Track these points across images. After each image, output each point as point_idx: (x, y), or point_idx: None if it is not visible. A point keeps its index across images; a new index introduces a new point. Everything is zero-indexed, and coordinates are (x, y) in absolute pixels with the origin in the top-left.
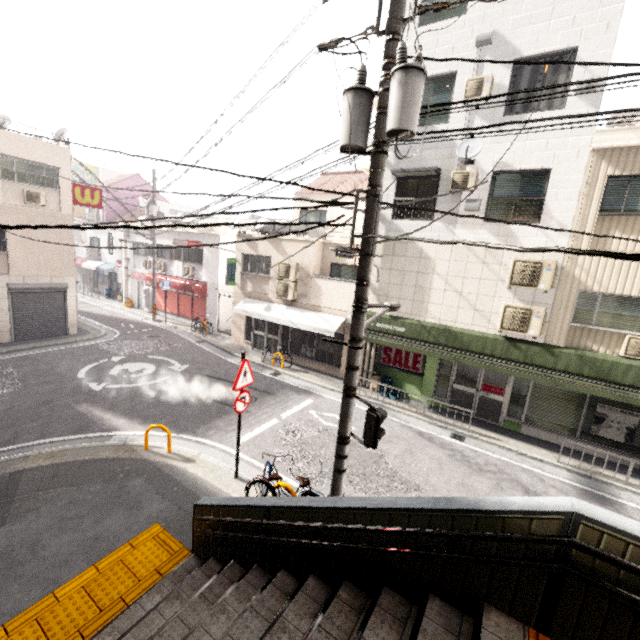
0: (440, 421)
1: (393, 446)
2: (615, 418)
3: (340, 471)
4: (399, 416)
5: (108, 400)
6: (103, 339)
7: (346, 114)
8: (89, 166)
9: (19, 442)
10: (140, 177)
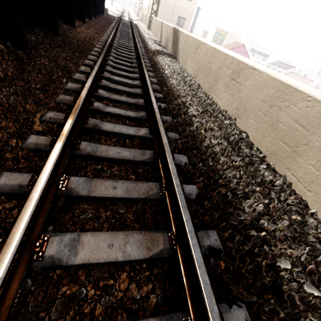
0: None
1: None
2: None
3: None
4: None
5: None
6: None
7: None
8: (224, 31)
9: None
10: (244, 46)
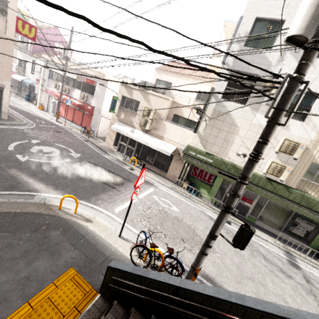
0: (218, 212)
1: (199, 224)
2: (303, 225)
3: (206, 254)
4: (198, 205)
5: (30, 169)
6: (25, 126)
7: (310, 8)
8: (24, 12)
9: None
10: (58, 30)
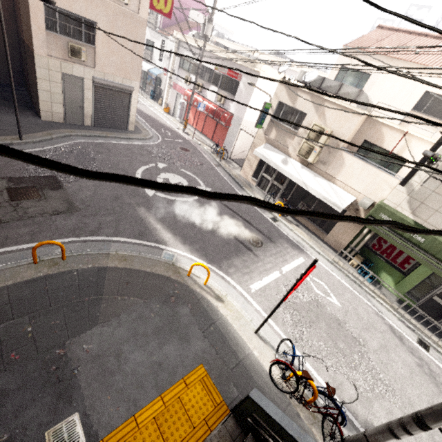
0: (408, 321)
1: (371, 336)
2: None
3: (398, 438)
4: (373, 302)
5: (158, 209)
6: (150, 141)
7: None
8: None
9: (101, 234)
10: None
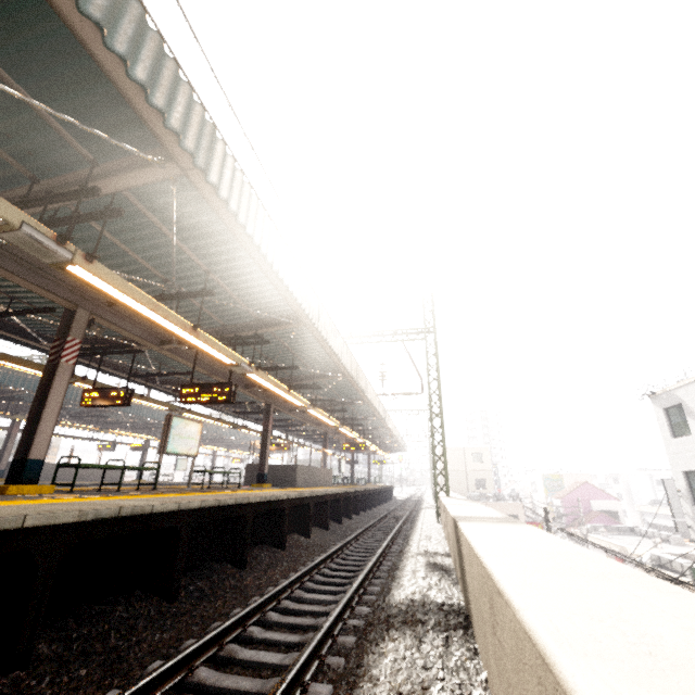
0: None
1: None
2: None
3: None
4: None
5: None
6: None
7: None
8: (555, 474)
9: None
10: (587, 483)
